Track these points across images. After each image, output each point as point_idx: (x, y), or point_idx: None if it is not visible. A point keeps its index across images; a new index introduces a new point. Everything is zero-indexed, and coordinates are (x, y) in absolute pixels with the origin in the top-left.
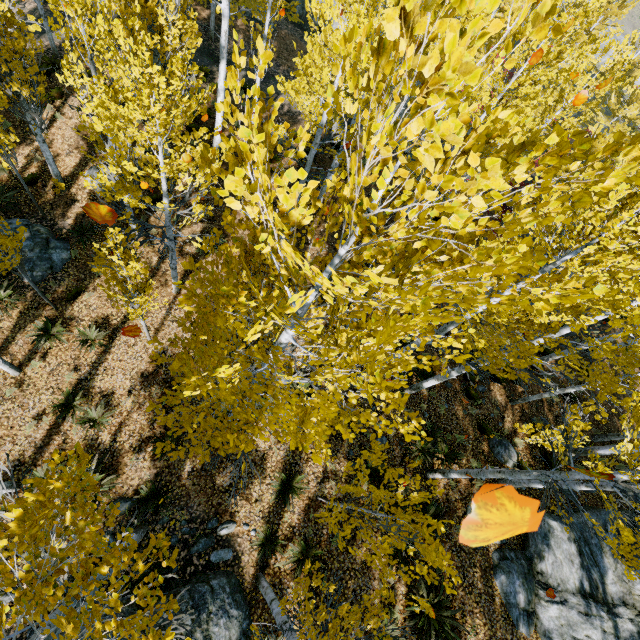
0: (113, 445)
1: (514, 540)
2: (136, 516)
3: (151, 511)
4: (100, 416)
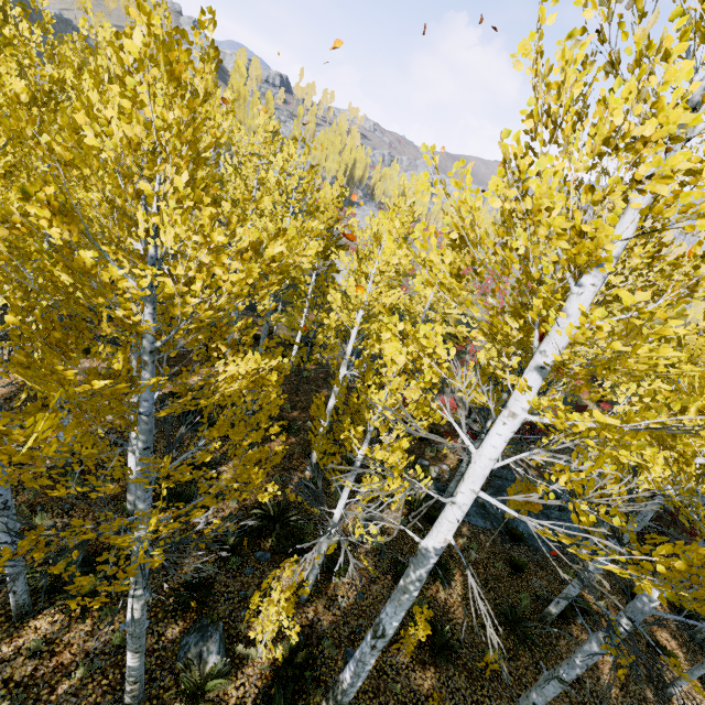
0: None
1: None
2: None
3: None
4: None
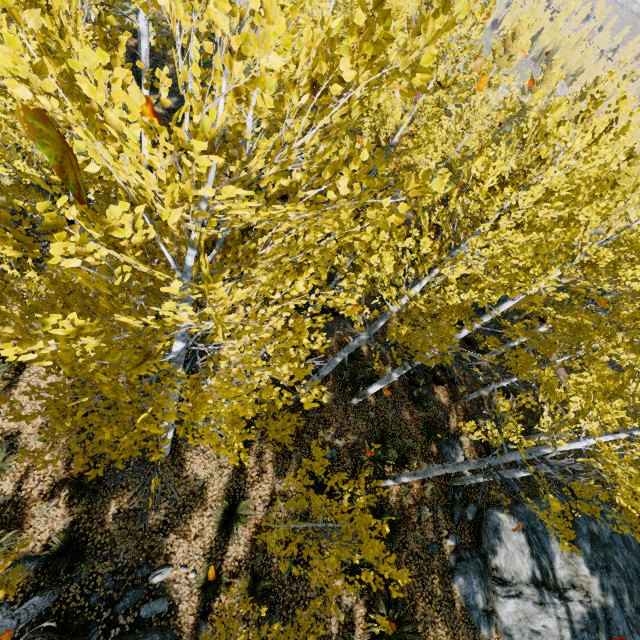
0: (17, 495)
1: (468, 539)
2: (44, 577)
3: (64, 567)
4: (1, 462)
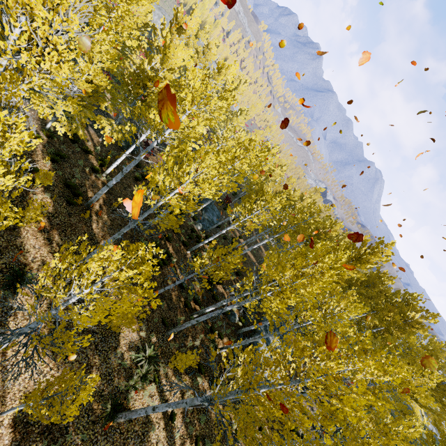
0: None
1: None
2: None
3: None
4: None
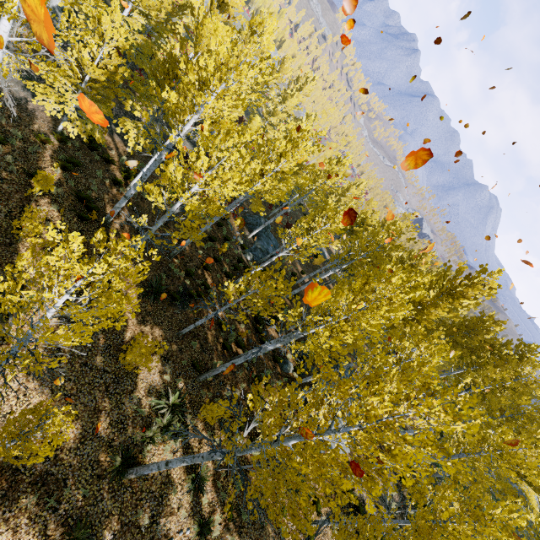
0: None
1: None
2: None
3: None
4: None
